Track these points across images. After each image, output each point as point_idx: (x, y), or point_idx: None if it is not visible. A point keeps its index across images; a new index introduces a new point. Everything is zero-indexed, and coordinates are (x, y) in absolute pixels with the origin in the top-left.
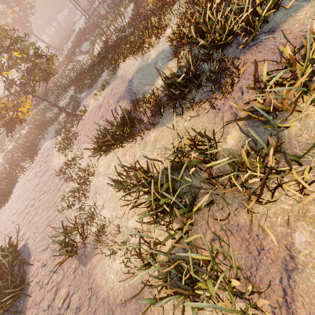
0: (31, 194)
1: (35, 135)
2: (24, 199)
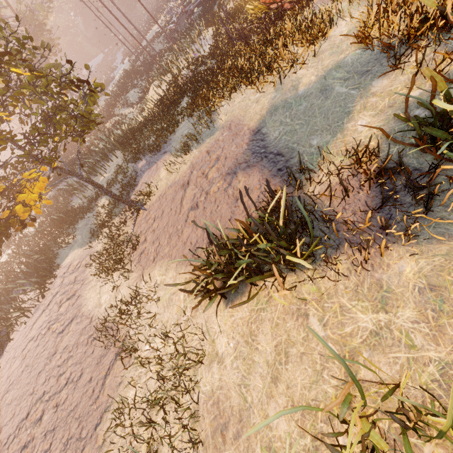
0: (36, 382)
1: (50, 238)
2: (19, 395)
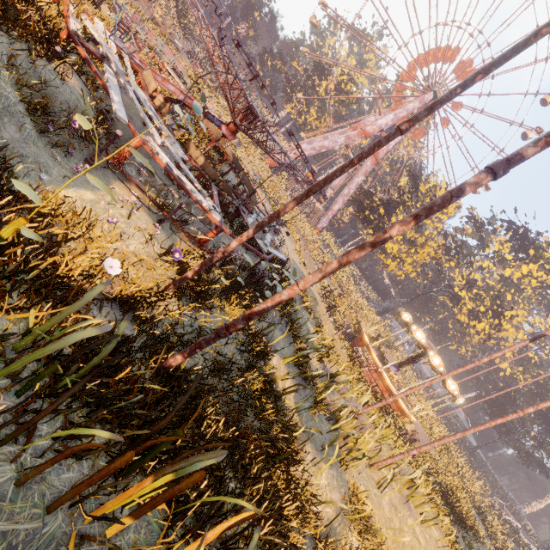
0: None
1: None
2: None
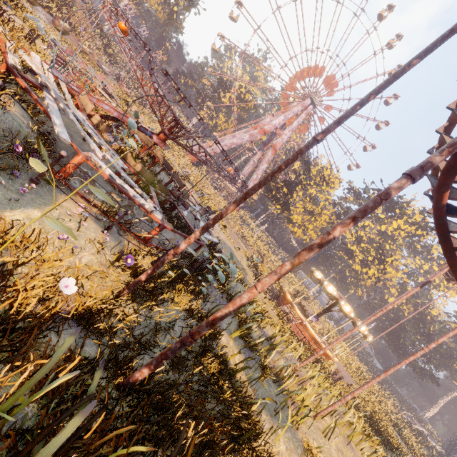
0: None
1: None
2: None
